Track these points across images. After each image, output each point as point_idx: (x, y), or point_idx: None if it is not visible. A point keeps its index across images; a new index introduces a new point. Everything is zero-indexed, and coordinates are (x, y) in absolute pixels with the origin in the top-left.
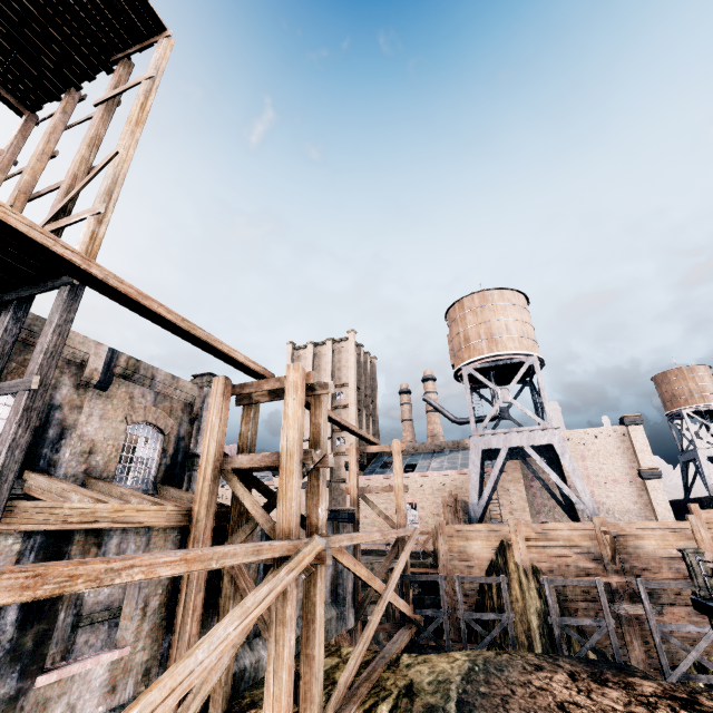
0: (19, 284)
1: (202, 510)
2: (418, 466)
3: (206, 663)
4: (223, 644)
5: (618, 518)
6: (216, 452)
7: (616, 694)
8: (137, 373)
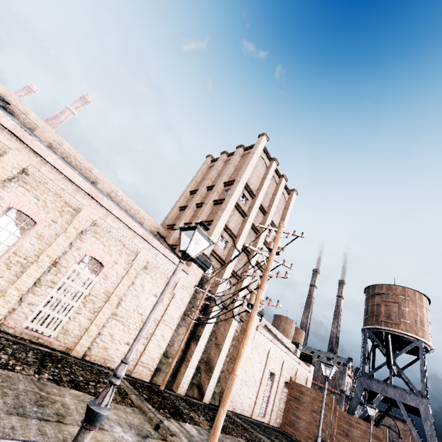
0: None
1: None
2: None
3: None
4: None
5: None
6: None
7: None
8: None
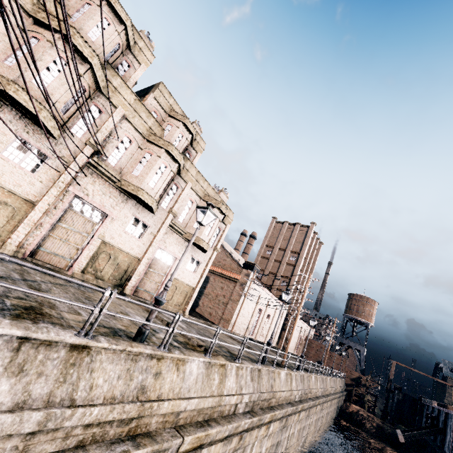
0: None
1: None
2: None
3: None
4: None
5: None
6: None
7: None
8: None
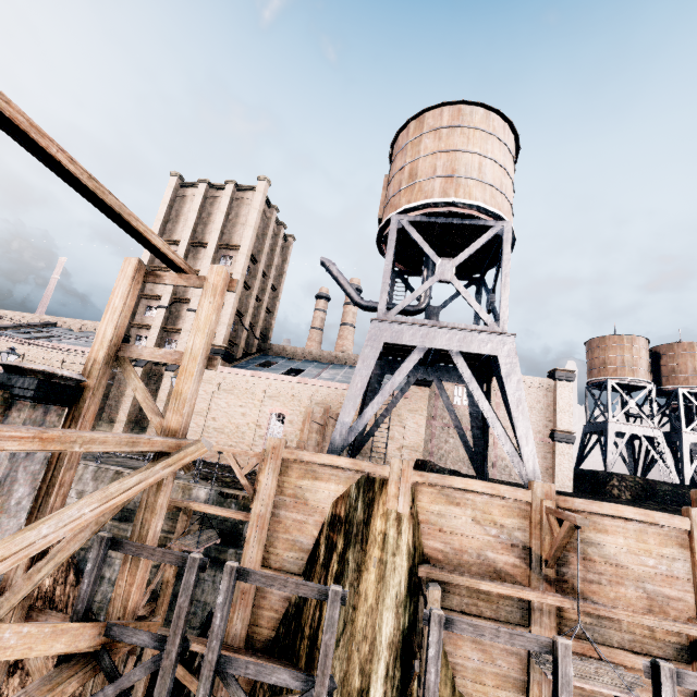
0: None
1: None
2: (304, 372)
3: None
4: None
5: (514, 477)
6: None
7: None
8: None
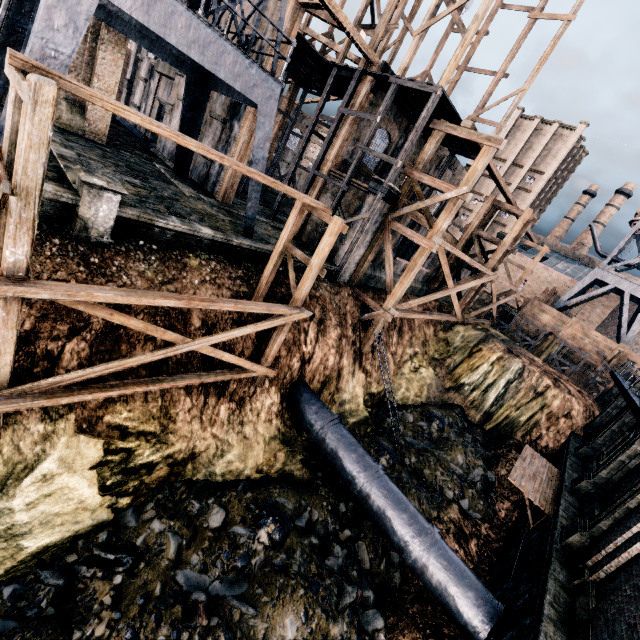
0: (461, 150)
1: (461, 244)
2: (547, 260)
3: (469, 286)
4: (472, 285)
5: None
6: (475, 226)
7: (553, 370)
8: (453, 165)
